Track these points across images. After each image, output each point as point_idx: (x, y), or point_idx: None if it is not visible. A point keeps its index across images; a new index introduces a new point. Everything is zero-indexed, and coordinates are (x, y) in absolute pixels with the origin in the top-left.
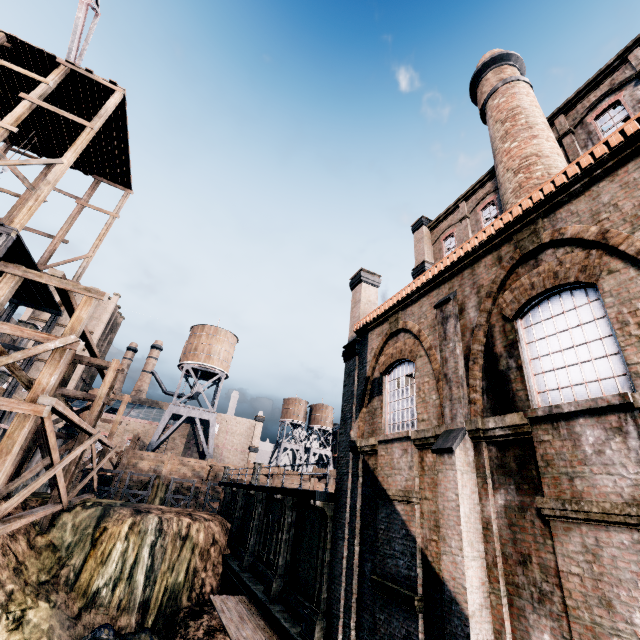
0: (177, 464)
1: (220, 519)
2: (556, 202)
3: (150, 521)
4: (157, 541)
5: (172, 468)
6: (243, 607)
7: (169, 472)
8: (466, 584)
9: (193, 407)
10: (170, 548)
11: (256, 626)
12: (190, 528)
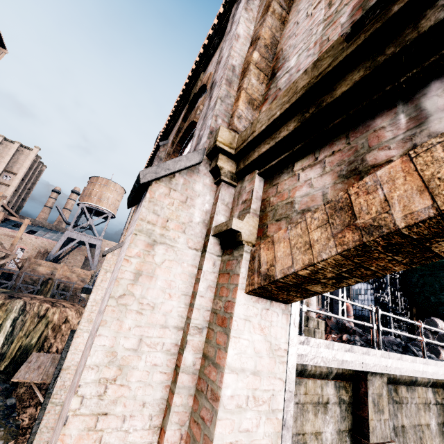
0: (67, 271)
1: (77, 307)
2: (208, 55)
3: (16, 304)
4: (19, 317)
5: (63, 274)
6: (50, 361)
7: (61, 276)
8: (70, 347)
9: (84, 234)
10: (29, 322)
11: (44, 372)
12: (48, 311)
